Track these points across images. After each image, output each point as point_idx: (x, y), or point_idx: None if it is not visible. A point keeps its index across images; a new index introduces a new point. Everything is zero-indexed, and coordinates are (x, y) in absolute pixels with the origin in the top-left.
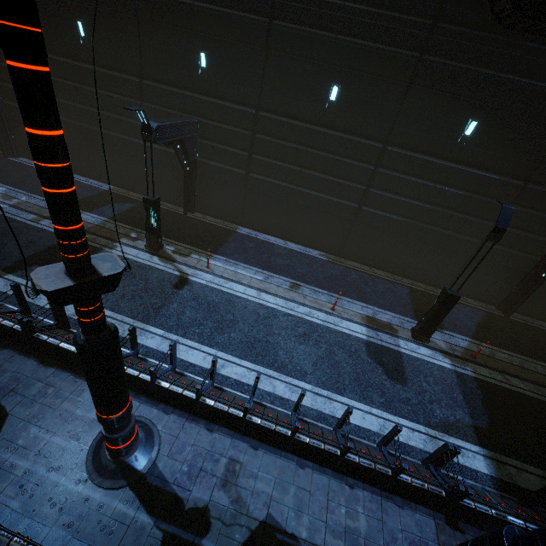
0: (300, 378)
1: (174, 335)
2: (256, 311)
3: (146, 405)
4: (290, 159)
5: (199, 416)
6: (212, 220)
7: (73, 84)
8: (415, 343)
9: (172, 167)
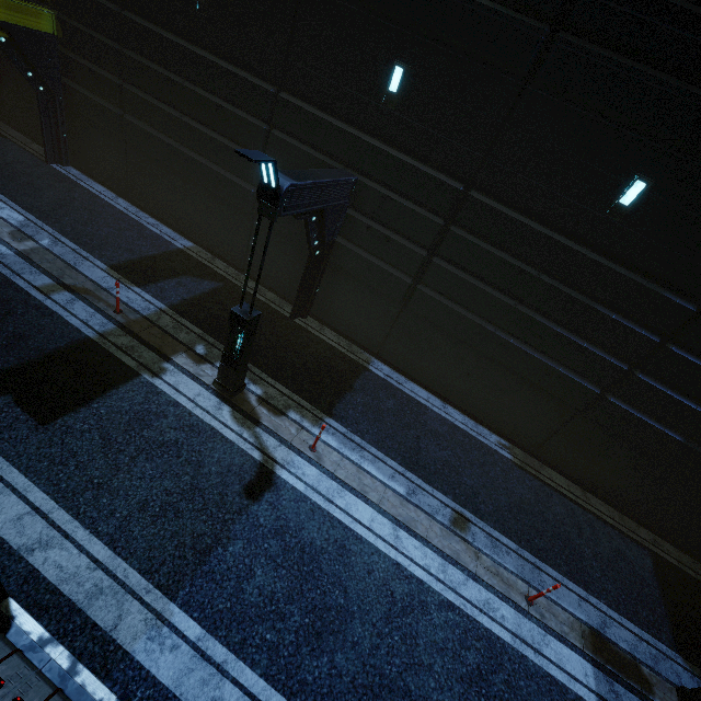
0: None
1: (220, 646)
2: (388, 587)
3: None
4: (500, 283)
5: None
6: (333, 338)
7: (169, 75)
8: None
9: (291, 240)
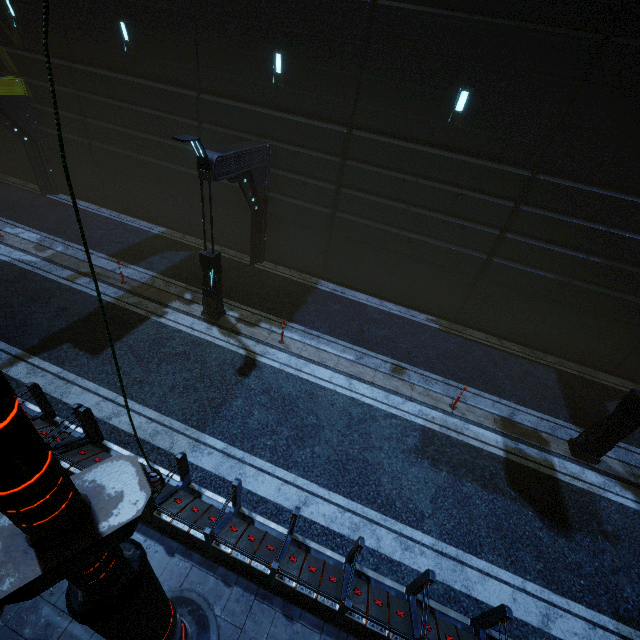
0: (415, 524)
1: (238, 450)
2: (347, 411)
3: (199, 570)
4: (393, 194)
5: (273, 592)
6: (286, 272)
7: (117, 104)
8: (576, 463)
9: (237, 205)
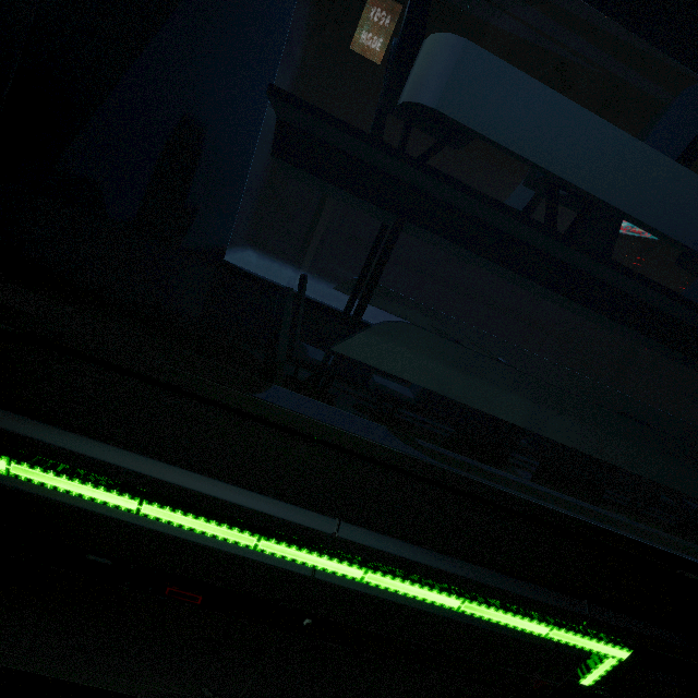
0: None
1: None
2: None
3: None
4: None
5: None
6: None
7: None
8: None
9: None
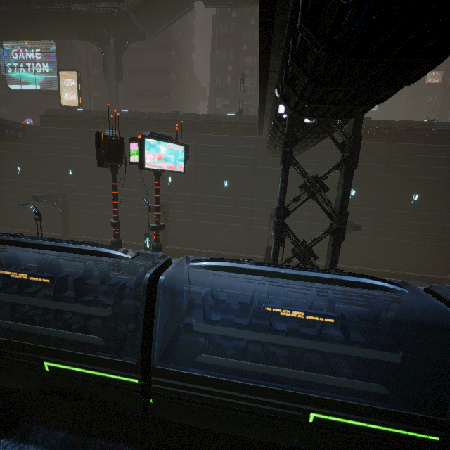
0: None
1: None
2: None
3: None
4: None
5: None
6: None
7: None
8: None
9: None
